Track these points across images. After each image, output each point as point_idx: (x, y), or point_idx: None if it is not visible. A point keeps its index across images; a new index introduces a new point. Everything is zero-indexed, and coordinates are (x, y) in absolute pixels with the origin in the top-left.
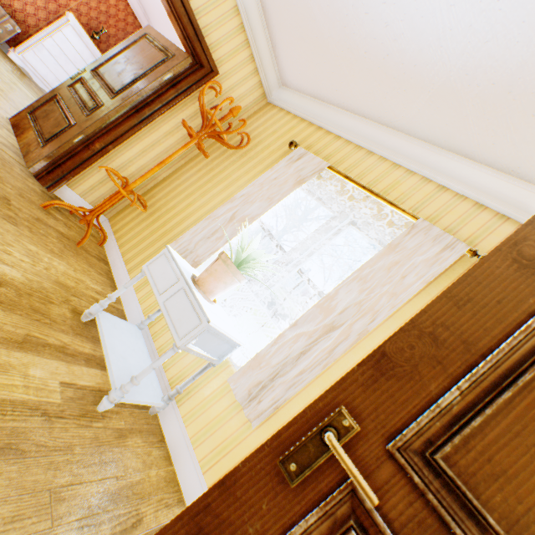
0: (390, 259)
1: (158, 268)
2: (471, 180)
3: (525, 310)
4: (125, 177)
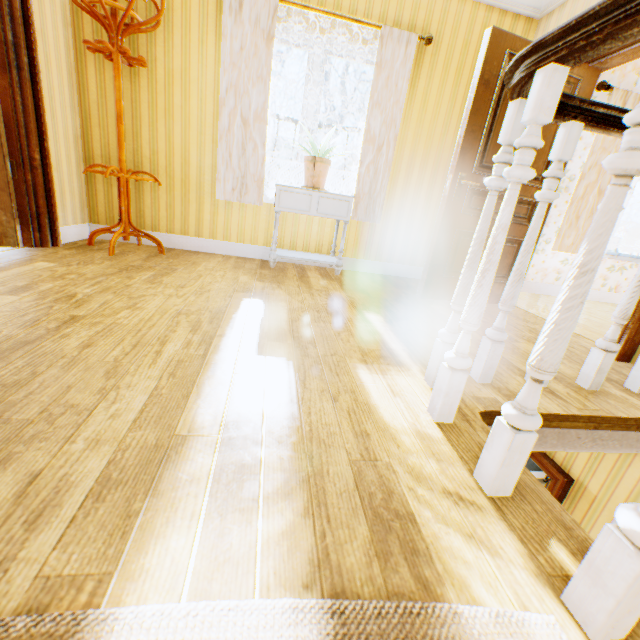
0: (384, 77)
1: (288, 202)
2: None
3: (489, 103)
4: (96, 165)
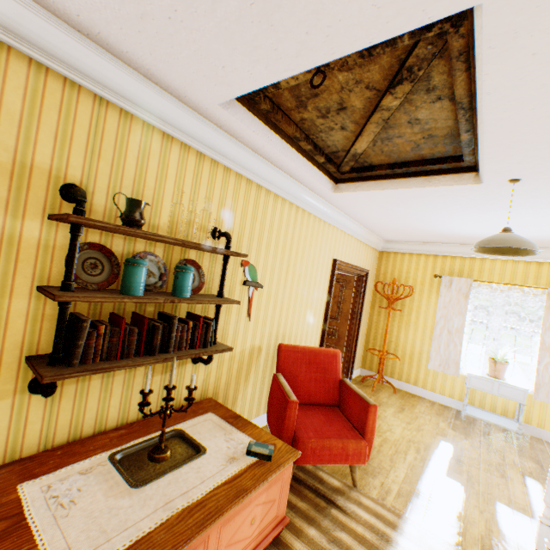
0: None
1: (475, 383)
2: None
3: None
4: (372, 348)
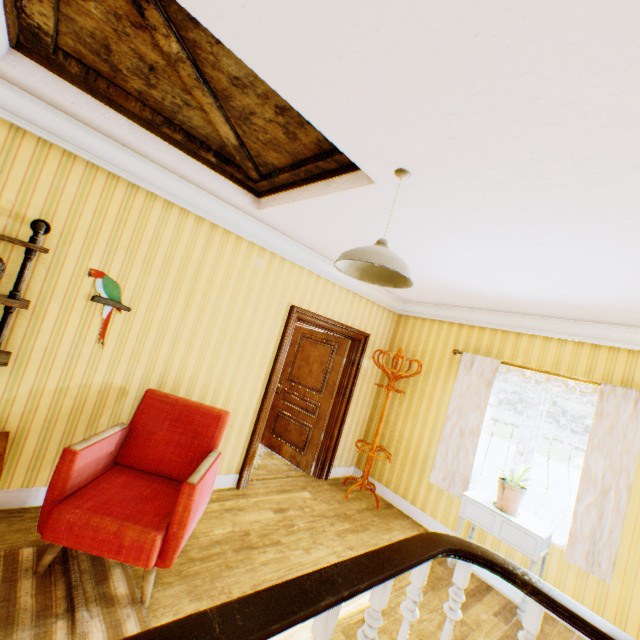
0: (604, 425)
1: (471, 512)
2: (612, 336)
3: None
4: (362, 439)
